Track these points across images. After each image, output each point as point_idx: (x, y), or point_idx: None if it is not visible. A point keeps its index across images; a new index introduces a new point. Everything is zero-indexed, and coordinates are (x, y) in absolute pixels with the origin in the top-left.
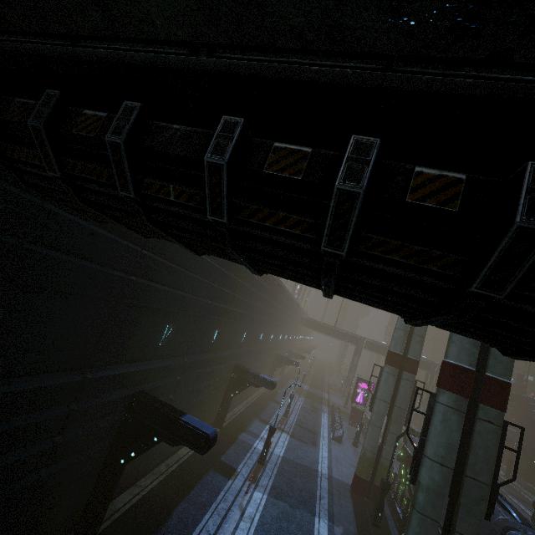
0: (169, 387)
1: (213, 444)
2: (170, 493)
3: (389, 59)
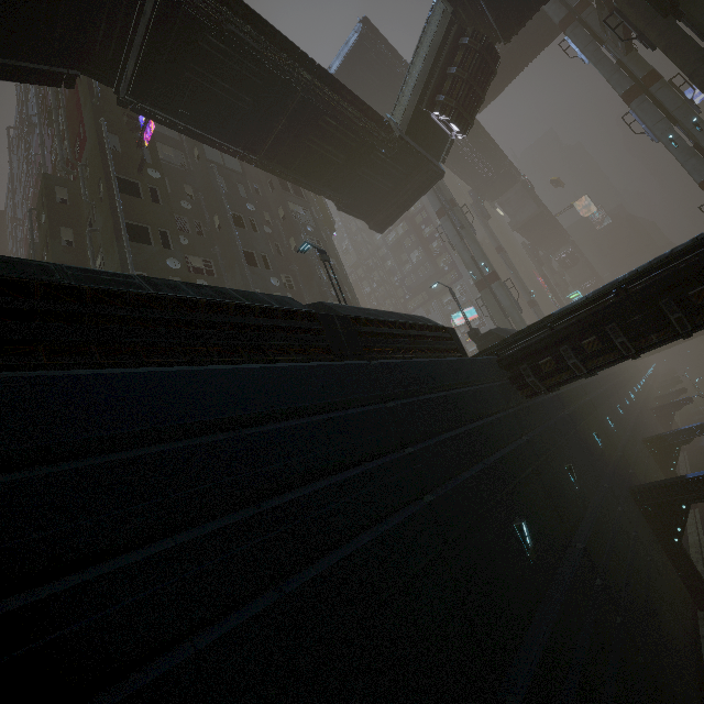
0: (634, 480)
1: None
2: None
3: None
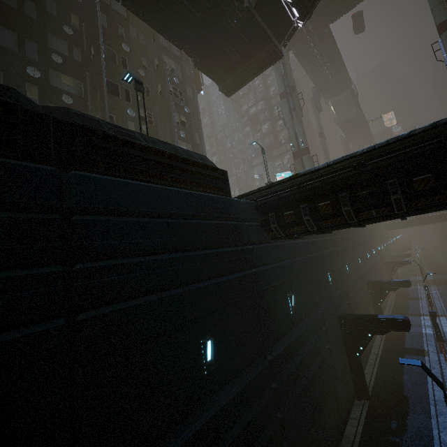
0: (347, 309)
1: (410, 324)
2: (391, 372)
3: (445, 136)
